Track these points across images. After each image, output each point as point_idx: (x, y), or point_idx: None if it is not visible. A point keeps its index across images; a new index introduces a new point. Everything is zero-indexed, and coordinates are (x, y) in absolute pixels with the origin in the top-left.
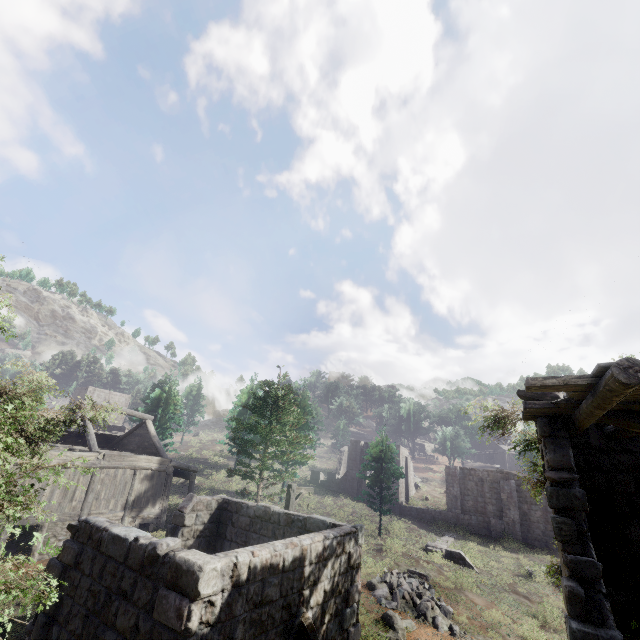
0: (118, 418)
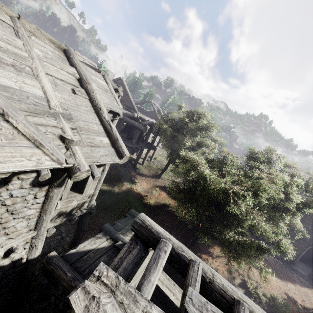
0: None
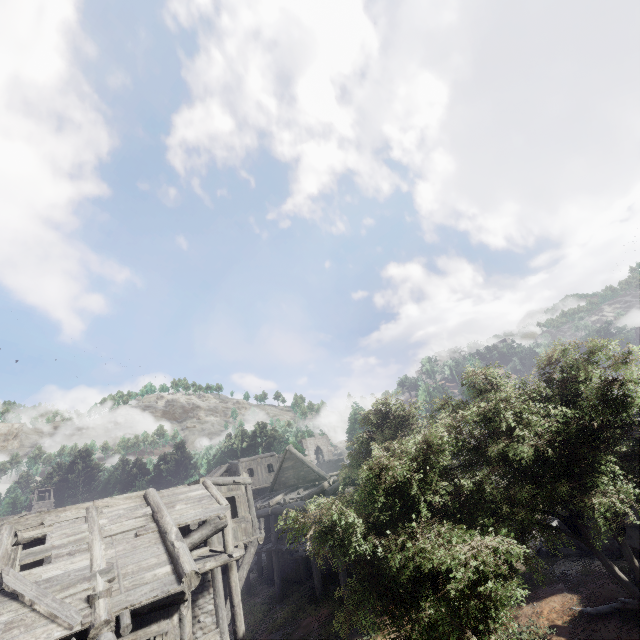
0: (329, 455)
